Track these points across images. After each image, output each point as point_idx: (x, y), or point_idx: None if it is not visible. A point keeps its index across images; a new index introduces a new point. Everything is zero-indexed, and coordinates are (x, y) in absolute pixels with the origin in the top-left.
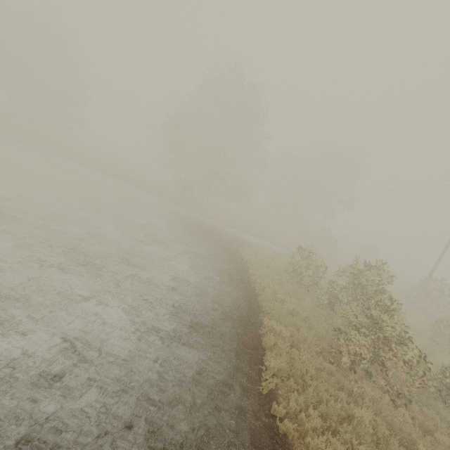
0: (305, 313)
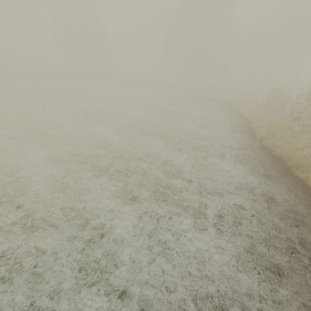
0: (275, 119)
